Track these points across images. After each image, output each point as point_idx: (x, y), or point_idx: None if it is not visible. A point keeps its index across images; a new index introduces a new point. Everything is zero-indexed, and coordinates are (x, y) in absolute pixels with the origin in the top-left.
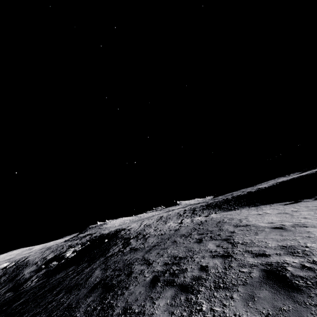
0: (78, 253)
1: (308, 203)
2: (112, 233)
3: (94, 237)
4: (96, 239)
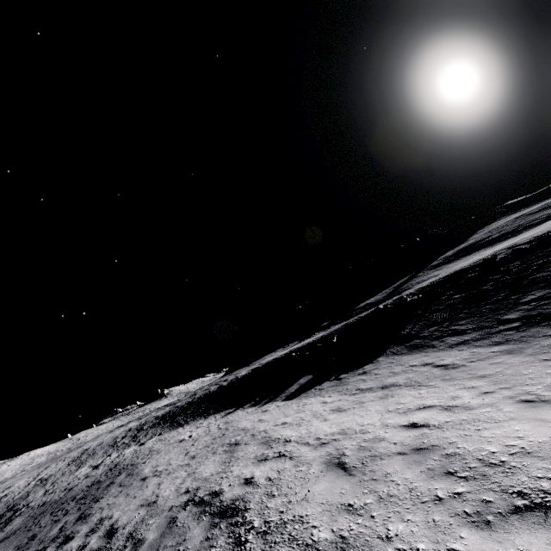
0: None
1: (237, 414)
2: None
3: None
4: None
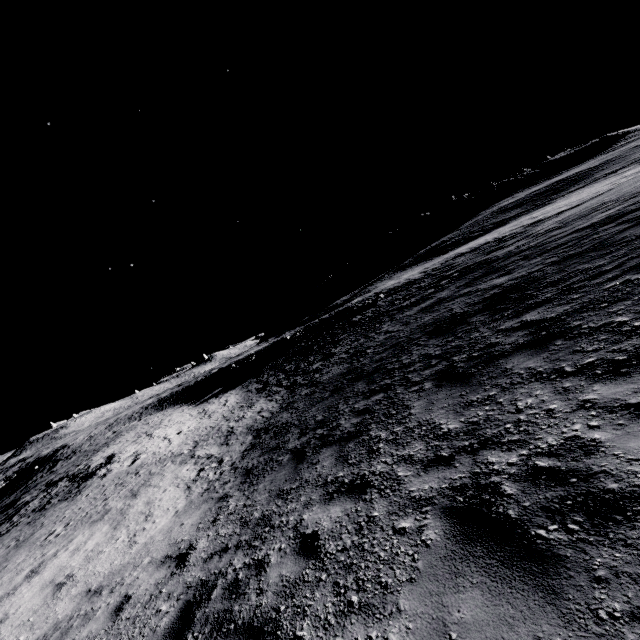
0: (1, 491)
1: (179, 409)
2: (50, 454)
3: (26, 466)
4: (27, 468)
